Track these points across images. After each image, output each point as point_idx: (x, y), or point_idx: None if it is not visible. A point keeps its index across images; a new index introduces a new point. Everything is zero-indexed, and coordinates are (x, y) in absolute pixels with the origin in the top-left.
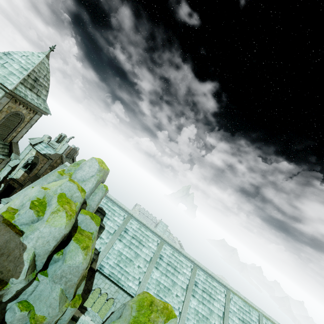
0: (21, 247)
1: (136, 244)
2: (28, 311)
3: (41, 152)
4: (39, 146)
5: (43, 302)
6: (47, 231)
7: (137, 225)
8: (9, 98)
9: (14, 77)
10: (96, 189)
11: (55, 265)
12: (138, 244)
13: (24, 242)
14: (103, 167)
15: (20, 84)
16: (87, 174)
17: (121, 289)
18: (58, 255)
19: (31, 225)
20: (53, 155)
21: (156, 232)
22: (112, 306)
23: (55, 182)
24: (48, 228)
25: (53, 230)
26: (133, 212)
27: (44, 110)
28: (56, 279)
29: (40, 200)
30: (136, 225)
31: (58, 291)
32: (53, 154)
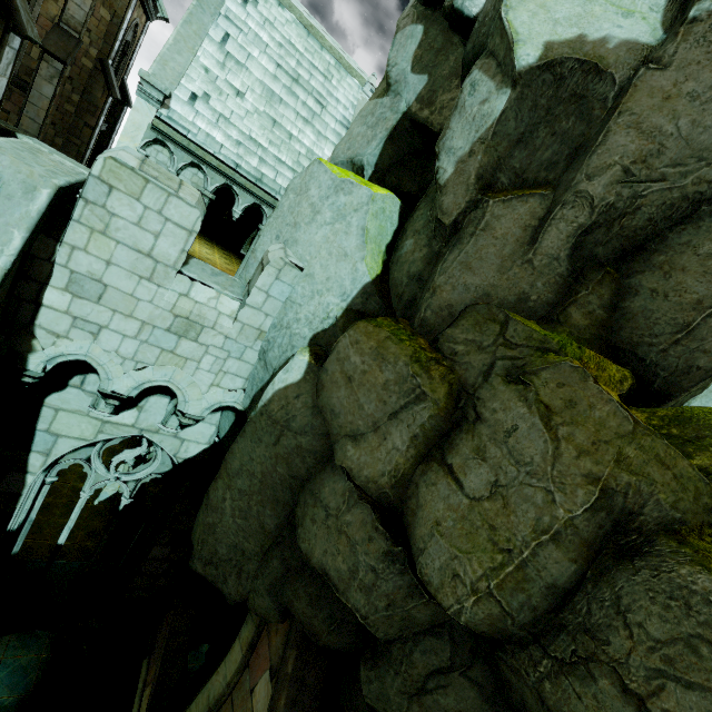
0: None
1: None
2: None
3: None
4: None
5: None
6: None
7: None
8: None
9: None
10: None
11: None
12: None
13: None
14: None
15: None
16: None
17: None
18: None
19: None
20: None
21: None
22: None
23: None
24: None
25: None
26: None
27: None
28: None
29: None
30: None
31: None
32: None
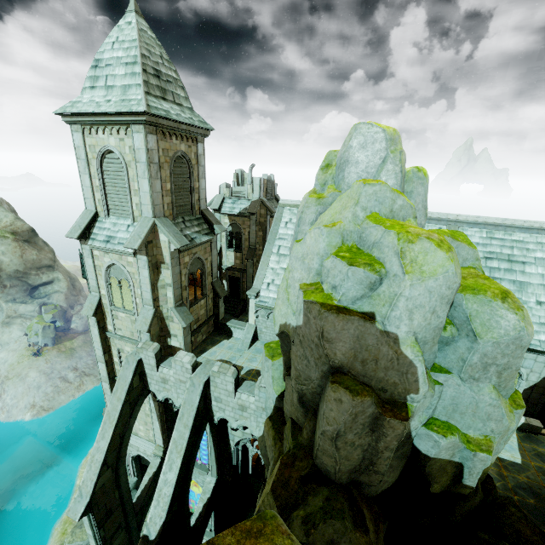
0: (387, 340)
1: (504, 267)
2: (455, 434)
3: (234, 212)
4: (225, 206)
5: (469, 415)
6: (421, 292)
7: (481, 232)
8: (154, 133)
9: (132, 91)
10: (405, 184)
11: (450, 349)
12: (508, 266)
13: (387, 329)
14: (391, 128)
15: (147, 97)
16: (370, 165)
17: (528, 351)
18: (447, 331)
19: (372, 295)
20: (251, 207)
21: (538, 226)
22: (519, 380)
23: (331, 209)
24: (419, 286)
25: (432, 285)
26: (455, 215)
27: (202, 126)
28: (476, 373)
29: (342, 249)
30: (477, 234)
31: (490, 391)
32: (250, 205)
